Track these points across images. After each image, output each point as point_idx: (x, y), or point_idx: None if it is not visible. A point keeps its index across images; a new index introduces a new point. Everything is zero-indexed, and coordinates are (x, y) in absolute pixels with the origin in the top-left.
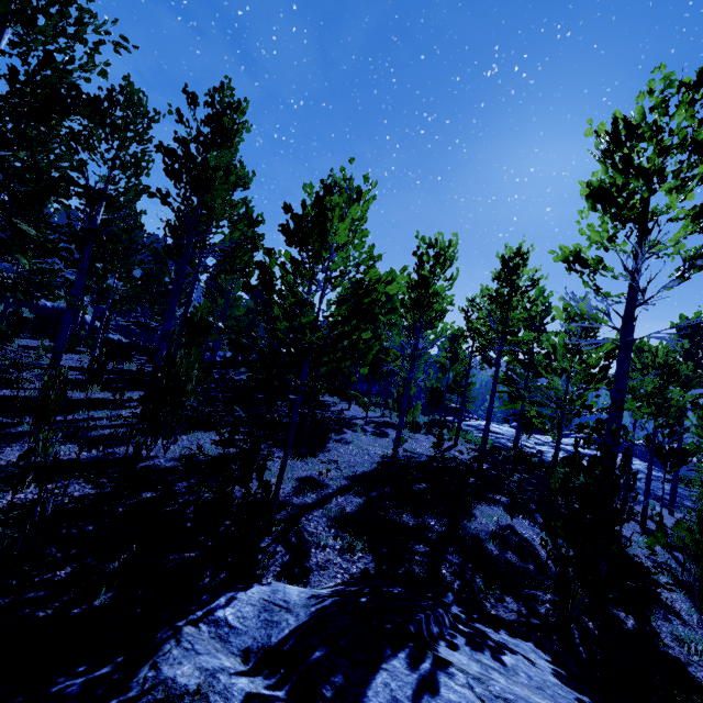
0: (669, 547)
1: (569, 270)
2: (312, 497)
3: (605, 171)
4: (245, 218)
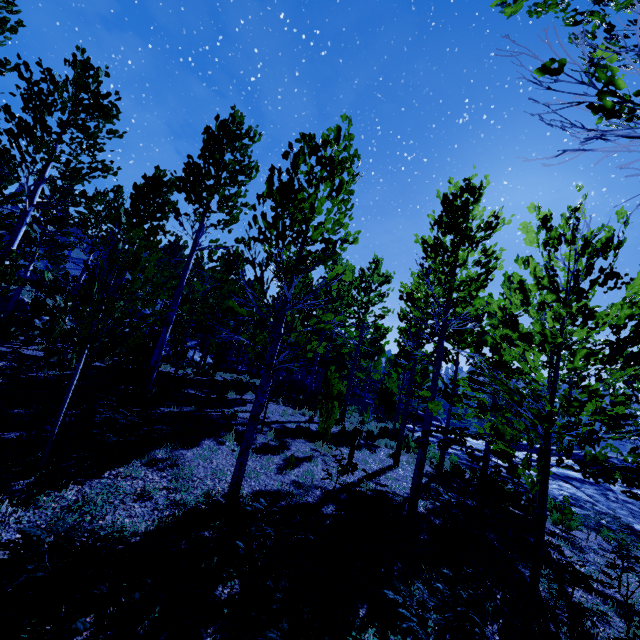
0: None
1: None
2: None
3: None
4: (151, 179)
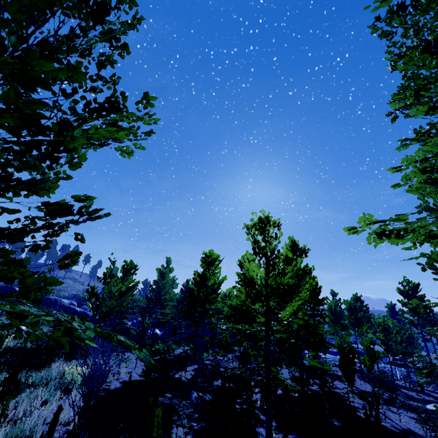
0: (435, 393)
1: (409, 324)
2: (385, 393)
3: (408, 302)
4: None
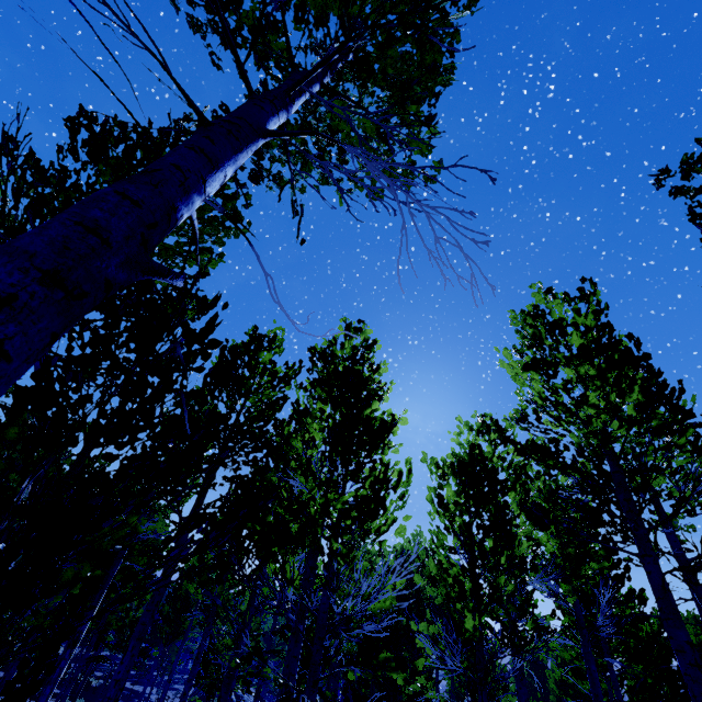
0: None
1: None
2: None
3: None
4: None
